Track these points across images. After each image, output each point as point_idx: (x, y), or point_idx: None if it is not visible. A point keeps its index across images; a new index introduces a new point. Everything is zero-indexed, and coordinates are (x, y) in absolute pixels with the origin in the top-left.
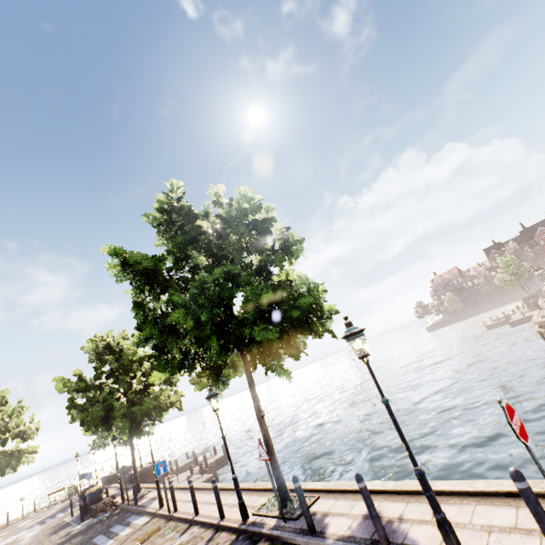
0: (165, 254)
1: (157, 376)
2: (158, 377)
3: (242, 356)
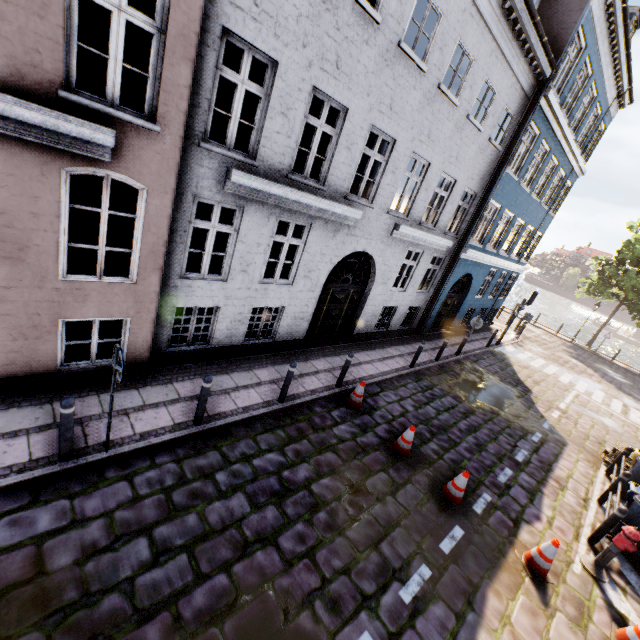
0: (634, 226)
1: (582, 281)
2: (582, 281)
3: (622, 303)
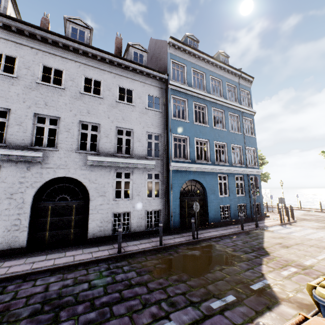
0: None
1: None
2: None
3: None
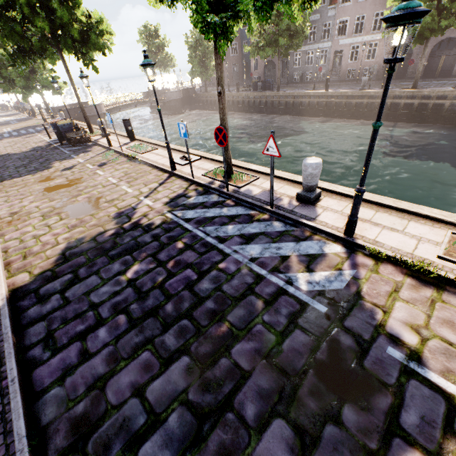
0: None
1: None
2: None
3: None
